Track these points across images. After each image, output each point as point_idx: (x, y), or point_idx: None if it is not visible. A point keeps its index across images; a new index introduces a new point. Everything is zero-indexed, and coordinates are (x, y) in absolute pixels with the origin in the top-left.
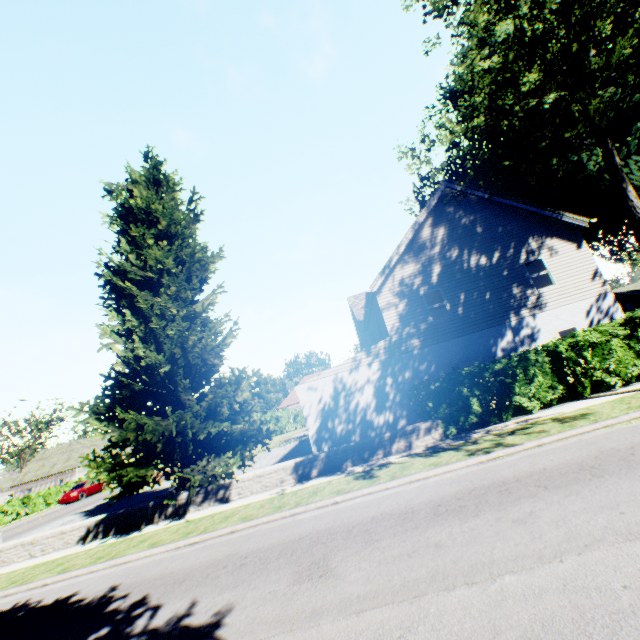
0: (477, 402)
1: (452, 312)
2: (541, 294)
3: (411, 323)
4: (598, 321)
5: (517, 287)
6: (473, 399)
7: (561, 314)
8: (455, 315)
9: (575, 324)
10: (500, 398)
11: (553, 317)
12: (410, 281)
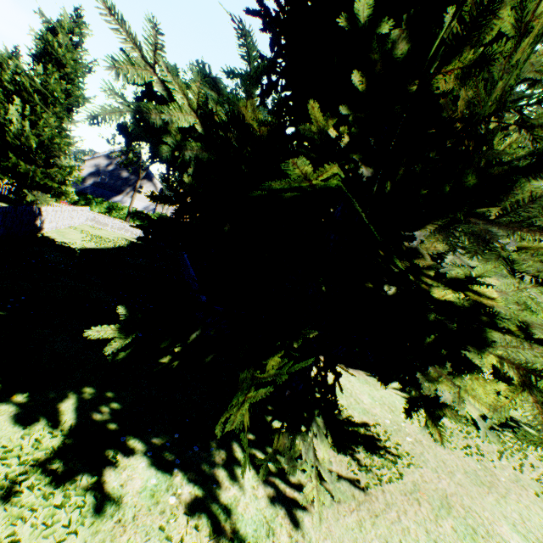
0: (83, 202)
1: (108, 182)
2: (137, 195)
3: (92, 176)
4: (145, 211)
5: (132, 189)
6: (82, 201)
7: (137, 203)
8: (108, 184)
9: (139, 208)
10: (90, 205)
11: (135, 202)
12: (101, 165)
